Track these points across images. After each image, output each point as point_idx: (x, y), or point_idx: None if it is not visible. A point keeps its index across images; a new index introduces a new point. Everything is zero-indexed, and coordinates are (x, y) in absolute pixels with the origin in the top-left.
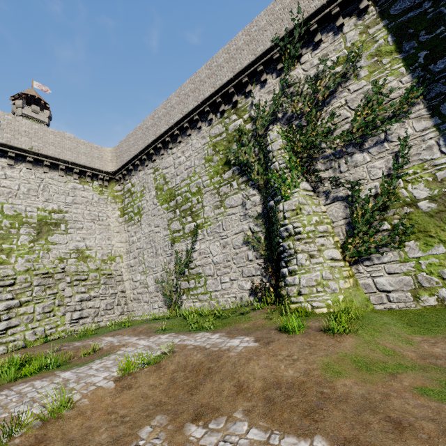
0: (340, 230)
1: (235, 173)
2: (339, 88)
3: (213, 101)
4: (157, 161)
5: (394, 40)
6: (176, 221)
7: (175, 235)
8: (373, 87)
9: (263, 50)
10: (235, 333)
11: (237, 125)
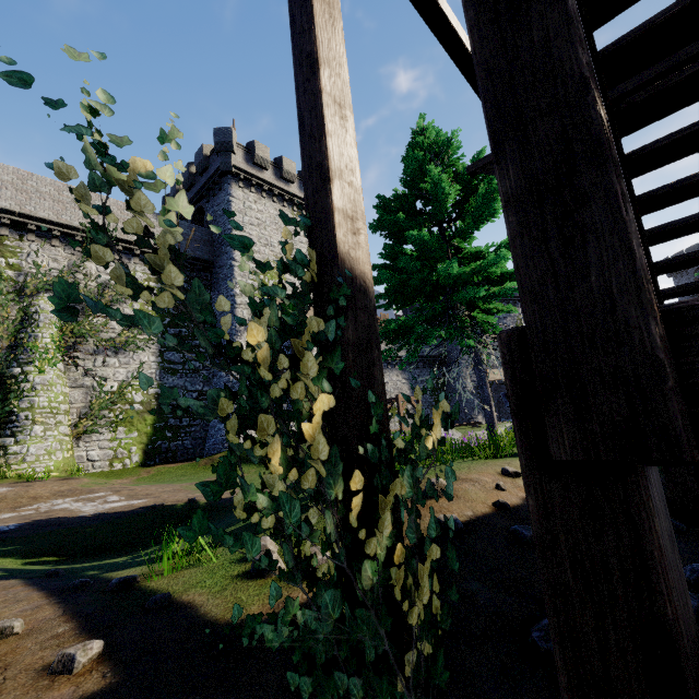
0: (76, 411)
1: None
2: (119, 304)
3: None
4: None
5: None
6: None
7: None
8: None
9: (69, 222)
10: None
11: None
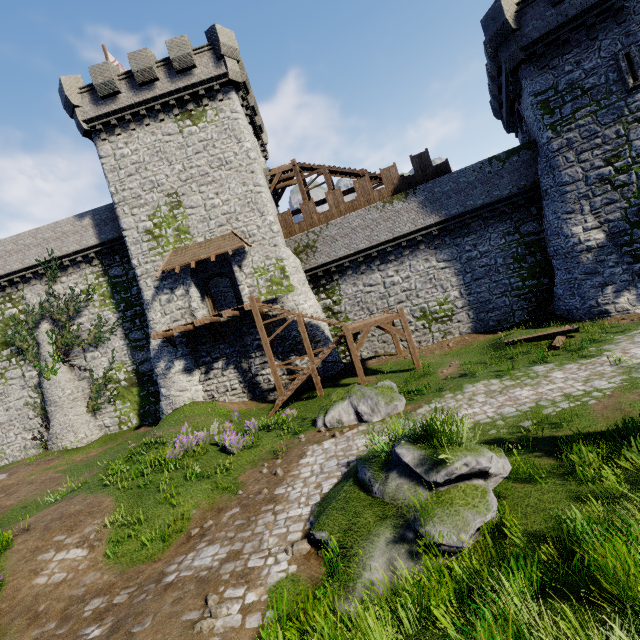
0: (87, 396)
1: (14, 352)
2: (85, 308)
3: None
4: None
5: (111, 291)
6: None
7: None
8: (99, 317)
9: (29, 264)
10: (0, 473)
11: (13, 313)
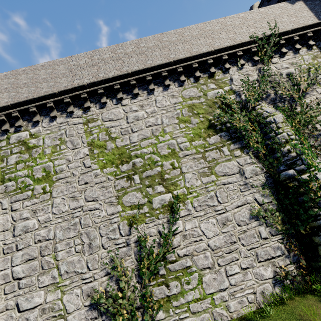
0: None
1: (224, 139)
2: (309, 88)
3: (189, 64)
4: (93, 109)
5: None
6: (135, 192)
7: (133, 213)
8: None
9: (242, 40)
10: None
11: (217, 94)
